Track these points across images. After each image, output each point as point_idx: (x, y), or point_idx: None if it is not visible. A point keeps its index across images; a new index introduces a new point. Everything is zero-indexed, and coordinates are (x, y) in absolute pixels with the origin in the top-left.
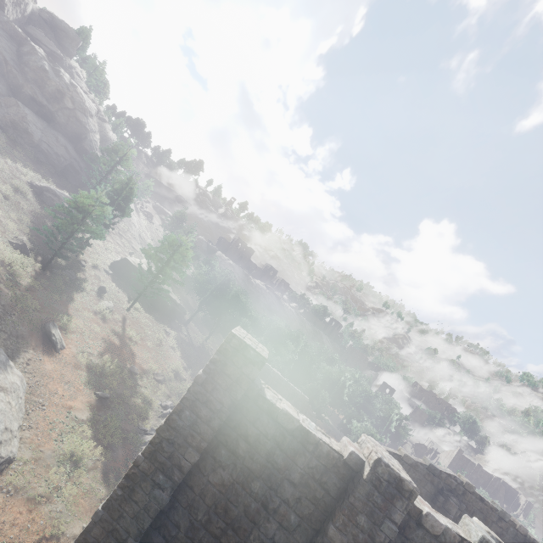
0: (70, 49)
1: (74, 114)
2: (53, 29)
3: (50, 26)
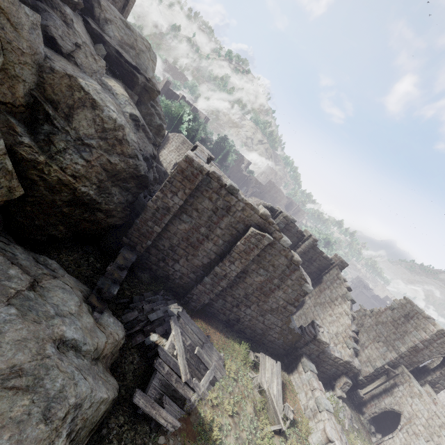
0: None
1: None
2: None
3: None
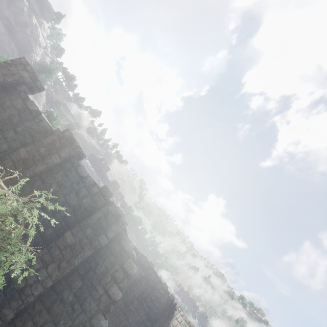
0: (47, 16)
1: (28, 38)
2: (41, 3)
3: (40, 1)
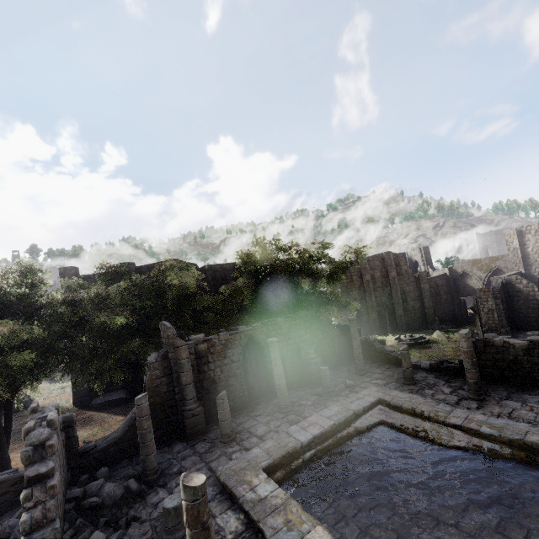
0: None
1: None
2: None
3: None
